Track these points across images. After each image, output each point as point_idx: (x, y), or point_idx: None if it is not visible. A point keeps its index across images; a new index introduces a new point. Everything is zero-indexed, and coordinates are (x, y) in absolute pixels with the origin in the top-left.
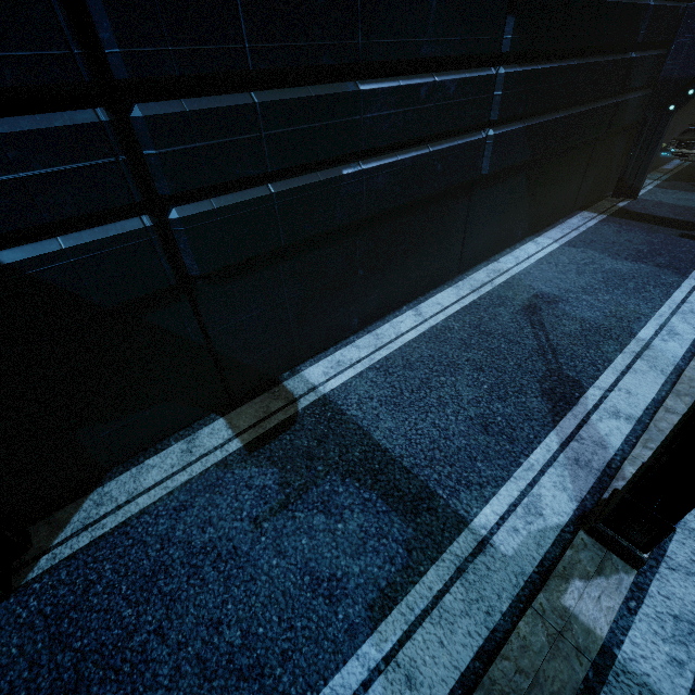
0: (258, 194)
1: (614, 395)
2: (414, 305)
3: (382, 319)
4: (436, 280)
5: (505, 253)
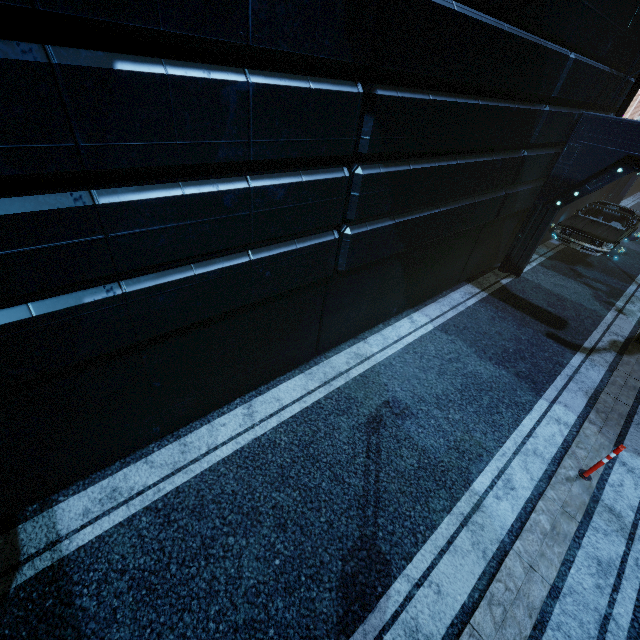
0: None
1: (420, 596)
2: (250, 398)
3: (203, 417)
4: (283, 367)
5: (376, 330)
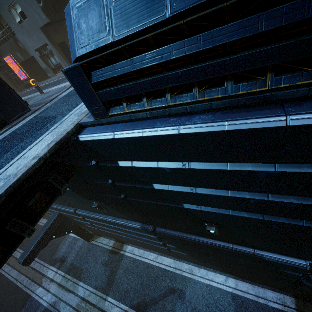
0: (109, 232)
1: None
2: (159, 254)
3: (150, 250)
4: (168, 255)
5: (207, 269)
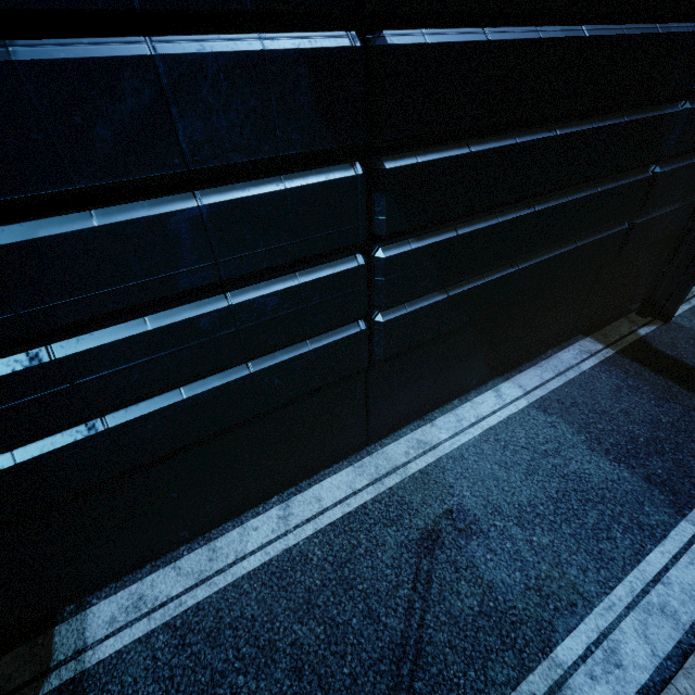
0: None
1: None
2: (288, 496)
3: (237, 517)
4: (326, 461)
5: (449, 408)
